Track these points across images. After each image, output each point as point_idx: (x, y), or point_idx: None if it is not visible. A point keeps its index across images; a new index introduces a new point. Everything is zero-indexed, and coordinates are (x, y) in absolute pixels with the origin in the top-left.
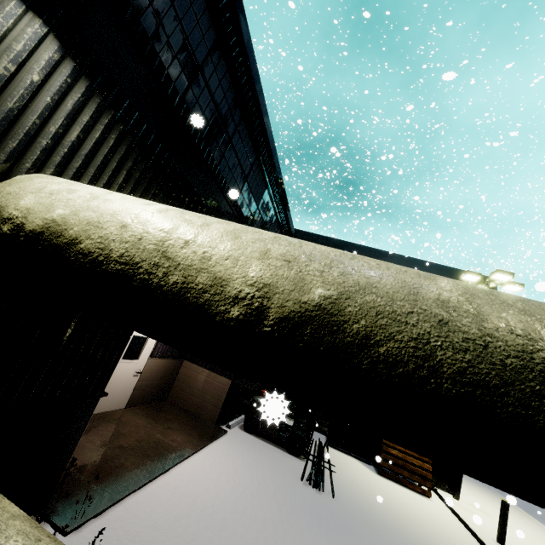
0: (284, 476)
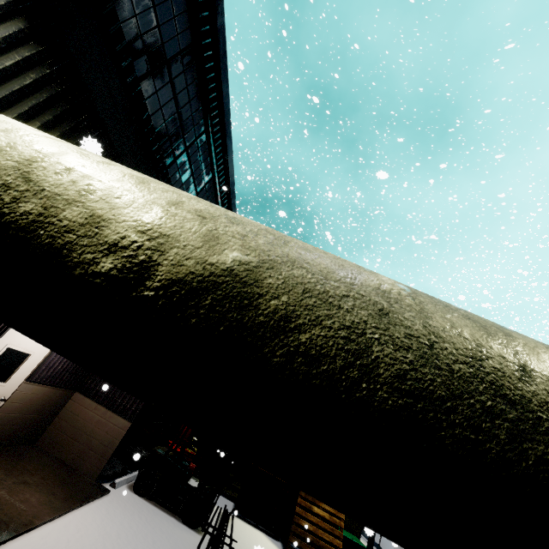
0: None
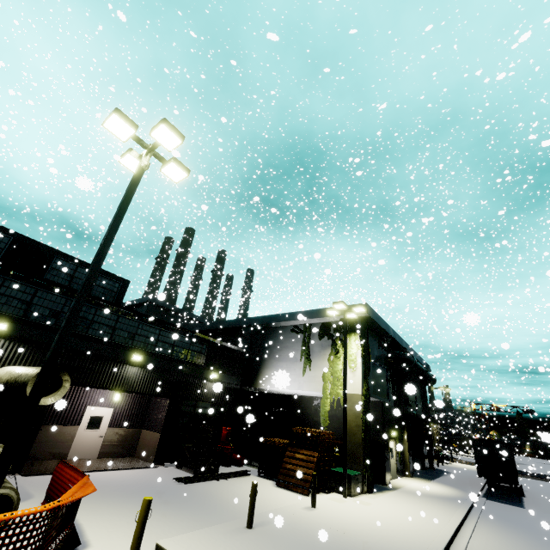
0: (165, 479)
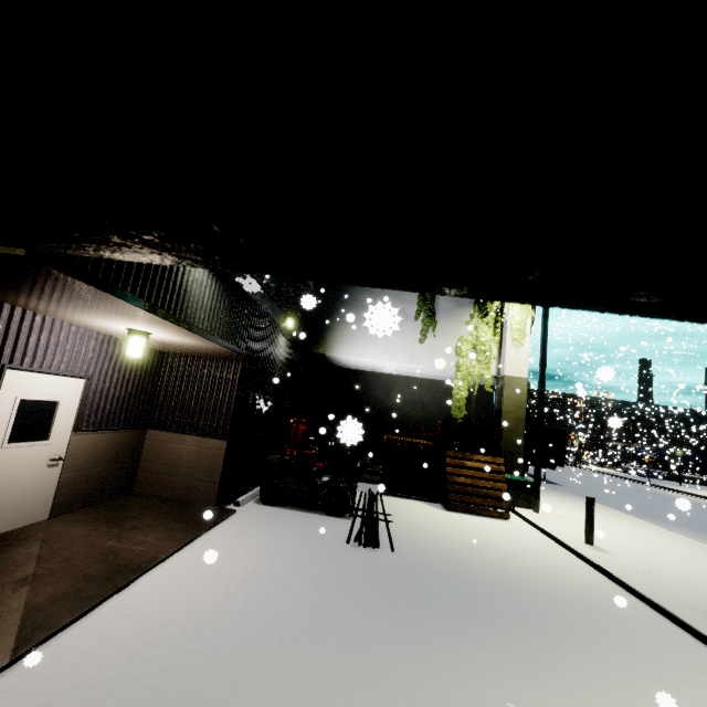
0: (324, 544)
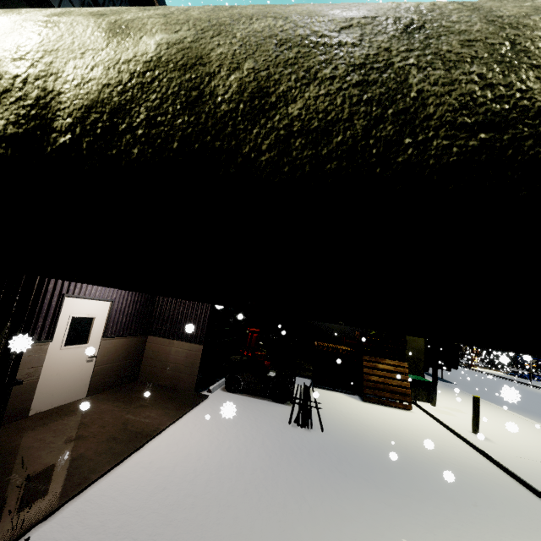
0: (272, 424)
